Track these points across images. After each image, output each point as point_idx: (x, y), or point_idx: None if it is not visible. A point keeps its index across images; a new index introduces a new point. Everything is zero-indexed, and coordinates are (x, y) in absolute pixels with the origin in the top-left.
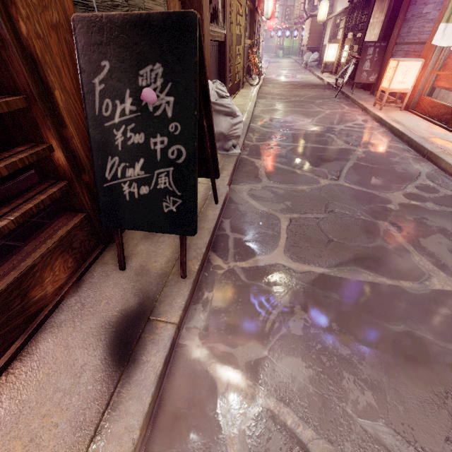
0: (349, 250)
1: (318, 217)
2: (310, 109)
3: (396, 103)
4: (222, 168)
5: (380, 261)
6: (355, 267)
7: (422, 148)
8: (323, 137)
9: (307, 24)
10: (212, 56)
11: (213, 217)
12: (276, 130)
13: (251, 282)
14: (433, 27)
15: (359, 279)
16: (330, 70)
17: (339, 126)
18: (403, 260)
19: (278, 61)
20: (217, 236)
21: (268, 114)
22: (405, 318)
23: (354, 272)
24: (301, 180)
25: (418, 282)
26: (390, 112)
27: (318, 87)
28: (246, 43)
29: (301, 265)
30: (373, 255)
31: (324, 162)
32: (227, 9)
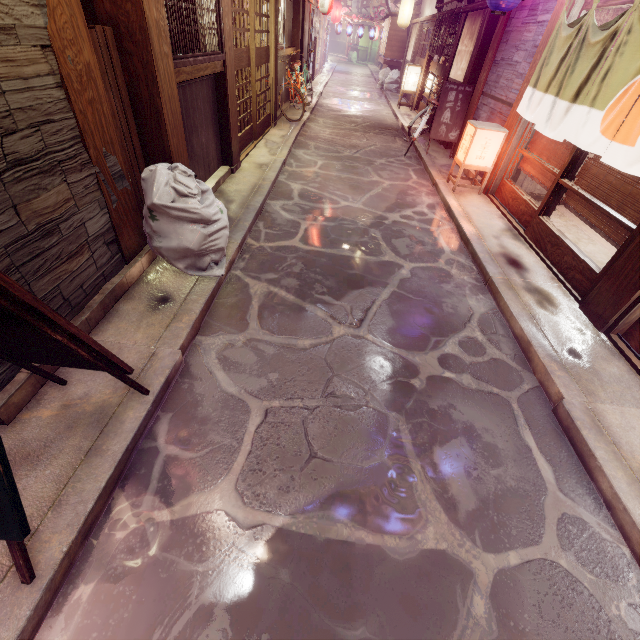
0: (332, 475)
1: (308, 406)
2: (363, 177)
3: (475, 182)
4: (184, 308)
5: (369, 497)
6: (331, 511)
7: (485, 271)
8: (364, 236)
9: (386, 24)
10: (201, 96)
11: (132, 424)
12: (302, 217)
13: (163, 556)
14: (521, 86)
15: (329, 536)
16: (410, 104)
17: (393, 216)
18: (401, 492)
19: (348, 70)
20: (140, 454)
21: (299, 181)
22: (370, 612)
23: (327, 521)
24: (307, 327)
25: (407, 537)
26: (465, 197)
27: (387, 131)
28: (282, 55)
29: (253, 513)
30: (363, 484)
31: (351, 288)
32: (225, 21)
